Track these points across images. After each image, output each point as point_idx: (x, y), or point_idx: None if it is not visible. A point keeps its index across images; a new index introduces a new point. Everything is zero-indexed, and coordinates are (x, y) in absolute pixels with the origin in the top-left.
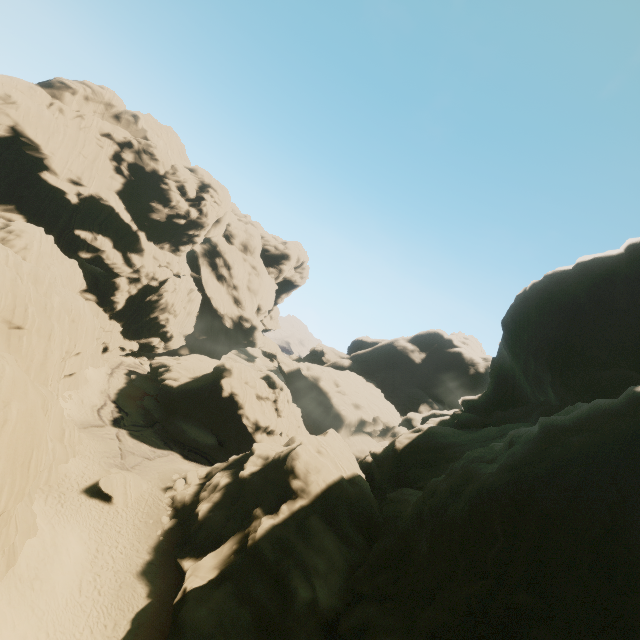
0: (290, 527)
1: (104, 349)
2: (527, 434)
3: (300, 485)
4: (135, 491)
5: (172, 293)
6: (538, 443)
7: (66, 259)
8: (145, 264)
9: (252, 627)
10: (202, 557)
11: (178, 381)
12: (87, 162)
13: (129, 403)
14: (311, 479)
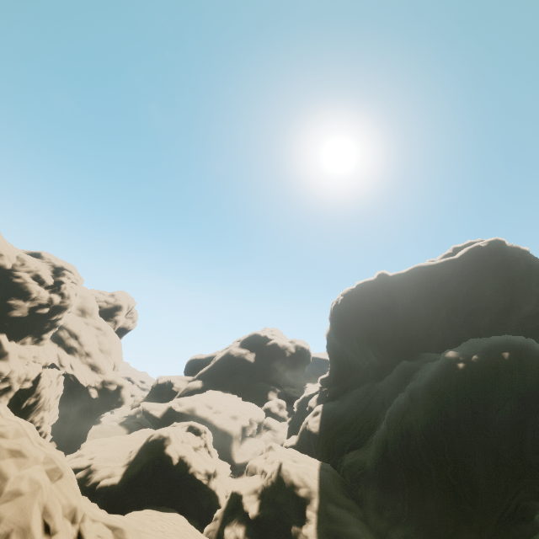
0: (324, 522)
1: None
2: (421, 390)
3: (306, 491)
4: None
5: (49, 387)
6: (431, 392)
7: None
8: (14, 368)
9: None
10: None
11: (114, 476)
12: None
13: None
14: (308, 482)
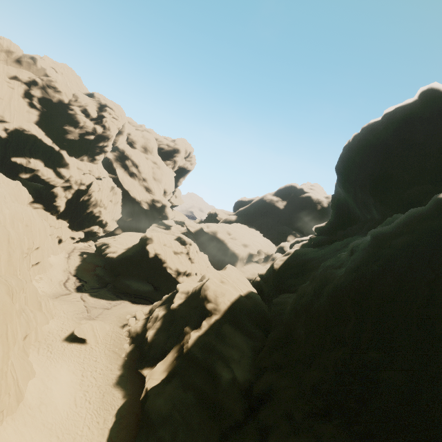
0: (210, 335)
1: (59, 241)
2: (363, 243)
3: (212, 306)
4: (101, 332)
5: (98, 192)
6: (372, 248)
7: (10, 181)
8: (72, 174)
9: (196, 403)
10: (155, 365)
11: (116, 253)
12: (4, 102)
13: (86, 274)
14: (219, 301)
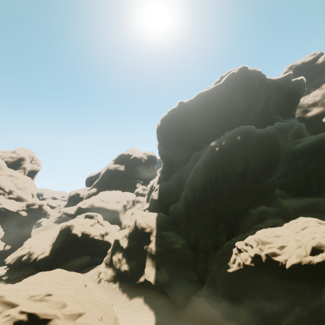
0: (159, 239)
1: None
2: (199, 166)
3: (149, 229)
4: None
5: None
6: (203, 166)
7: None
8: None
9: (176, 264)
10: (143, 273)
11: (45, 252)
12: None
13: None
14: (150, 225)
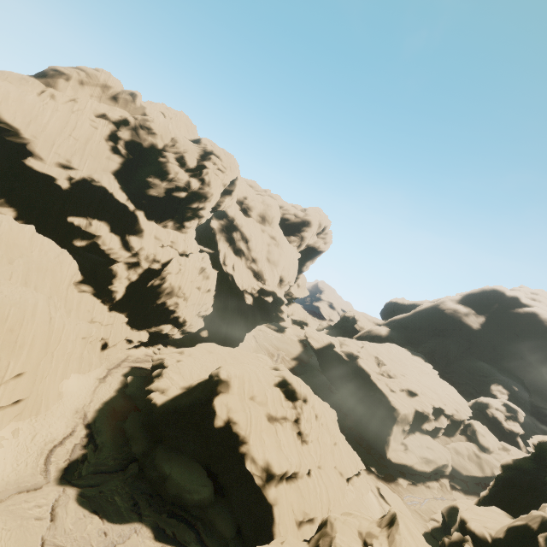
0: None
1: (104, 345)
2: None
3: None
4: None
5: (176, 275)
6: None
7: (53, 249)
8: (144, 246)
9: None
10: None
11: (165, 394)
12: (79, 144)
13: (108, 425)
14: None
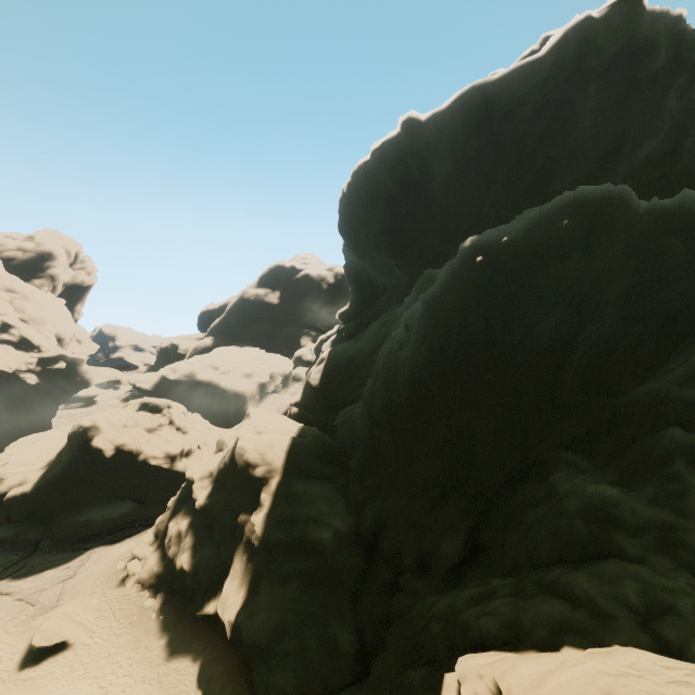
0: (280, 505)
1: None
2: (417, 313)
3: (264, 470)
4: (88, 614)
5: None
6: (428, 315)
7: None
8: None
9: (306, 588)
10: (220, 591)
11: (27, 482)
12: None
13: None
14: (270, 458)
